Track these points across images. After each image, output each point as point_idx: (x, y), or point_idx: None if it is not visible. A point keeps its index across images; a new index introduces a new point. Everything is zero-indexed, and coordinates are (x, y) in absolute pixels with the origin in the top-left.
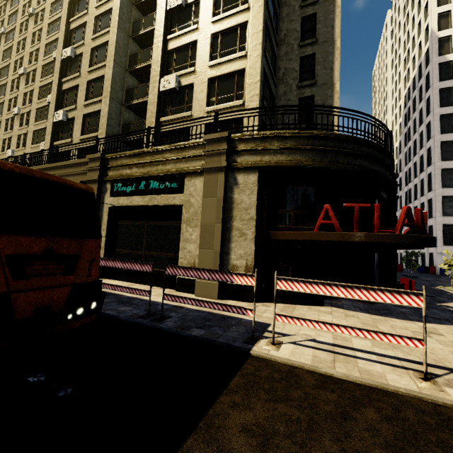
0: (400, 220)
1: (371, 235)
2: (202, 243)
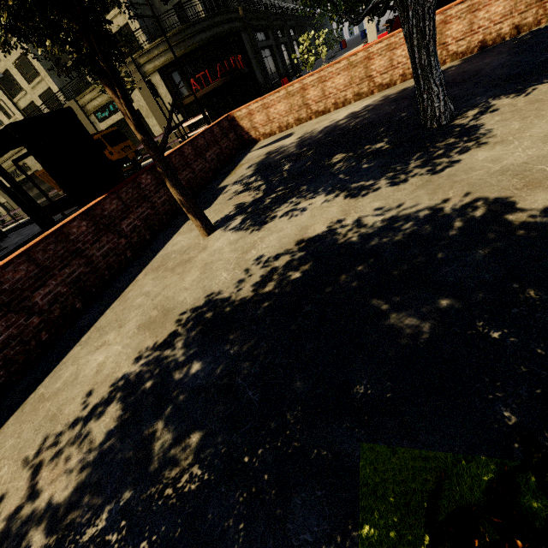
0: (218, 73)
1: (210, 87)
2: (160, 124)
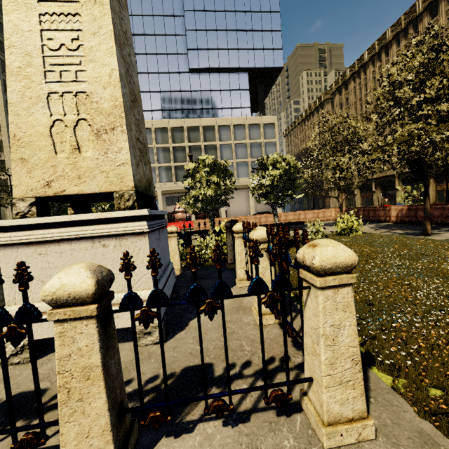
0: None
1: None
2: None
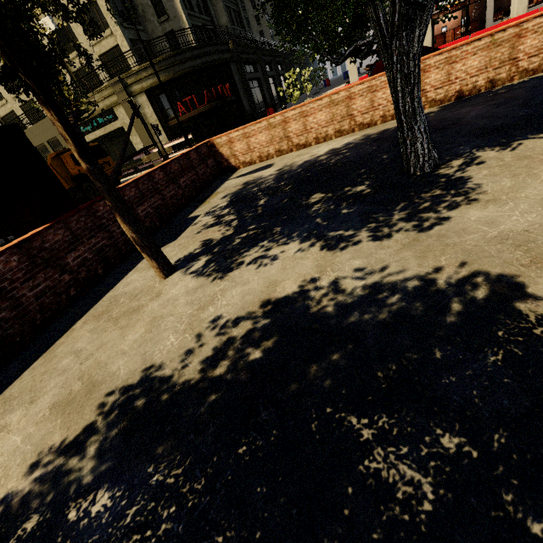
0: (205, 98)
1: (197, 111)
2: (143, 142)
